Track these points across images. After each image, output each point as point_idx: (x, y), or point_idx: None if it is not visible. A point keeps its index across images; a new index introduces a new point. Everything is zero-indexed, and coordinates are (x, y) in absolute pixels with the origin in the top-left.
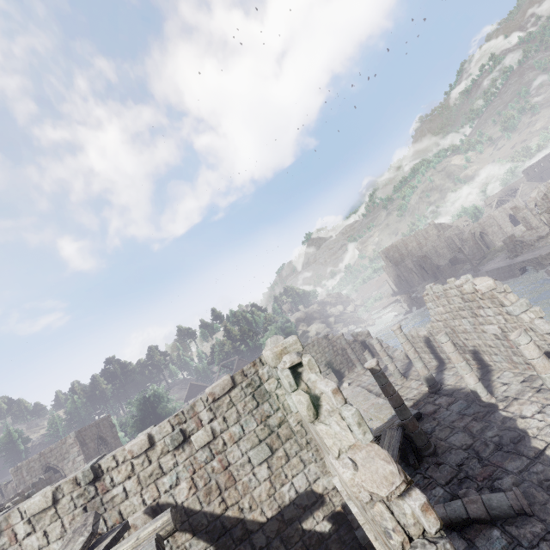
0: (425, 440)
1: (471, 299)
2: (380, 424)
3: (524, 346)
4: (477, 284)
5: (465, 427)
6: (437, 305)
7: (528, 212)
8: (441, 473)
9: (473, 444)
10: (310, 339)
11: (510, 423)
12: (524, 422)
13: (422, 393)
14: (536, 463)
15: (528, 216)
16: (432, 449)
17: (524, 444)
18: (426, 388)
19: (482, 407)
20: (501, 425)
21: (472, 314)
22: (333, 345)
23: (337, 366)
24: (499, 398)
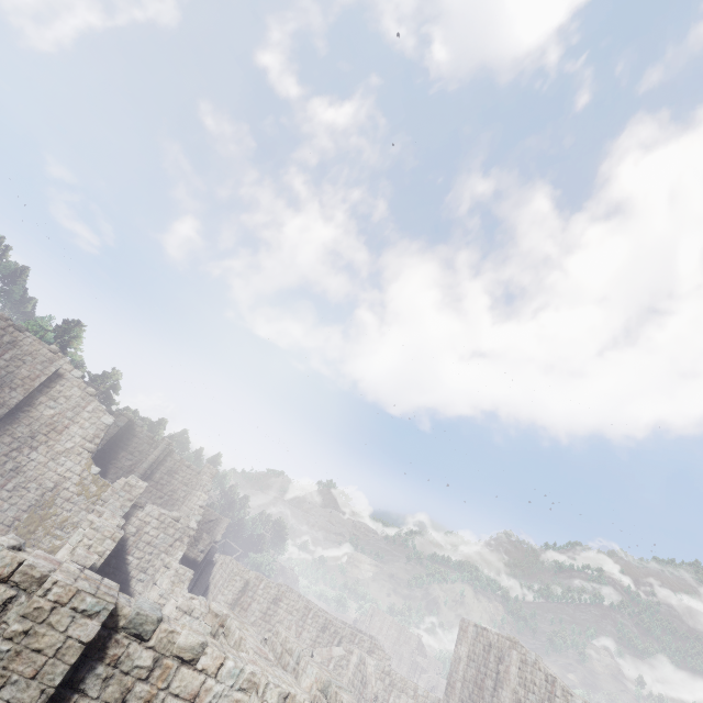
0: None
1: None
2: None
3: None
4: None
5: None
6: None
7: None
8: None
9: None
10: None
11: None
12: None
13: None
14: None
15: None
16: None
17: None
18: None
19: None
20: None
21: None
22: None
23: None
24: None
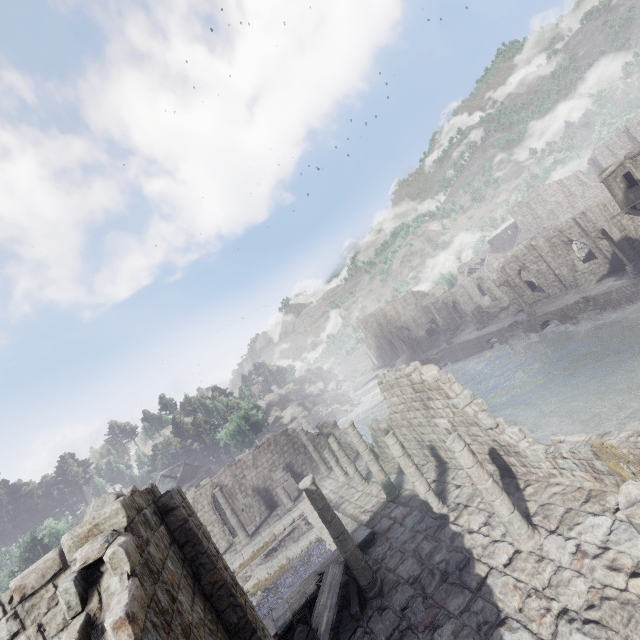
0: (370, 576)
1: (421, 389)
2: (333, 550)
3: (459, 454)
4: (424, 373)
5: (415, 550)
6: (392, 395)
7: (491, 283)
8: (383, 623)
9: (420, 575)
10: (265, 437)
11: (458, 541)
12: (471, 539)
13: (381, 501)
14: (477, 598)
15: (492, 287)
16: (378, 588)
17: (468, 571)
18: (385, 495)
19: (434, 520)
20: (449, 545)
21: (424, 406)
22: (293, 441)
23: (298, 468)
24: (451, 506)
